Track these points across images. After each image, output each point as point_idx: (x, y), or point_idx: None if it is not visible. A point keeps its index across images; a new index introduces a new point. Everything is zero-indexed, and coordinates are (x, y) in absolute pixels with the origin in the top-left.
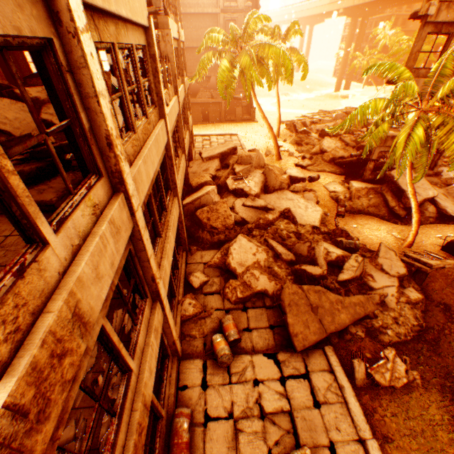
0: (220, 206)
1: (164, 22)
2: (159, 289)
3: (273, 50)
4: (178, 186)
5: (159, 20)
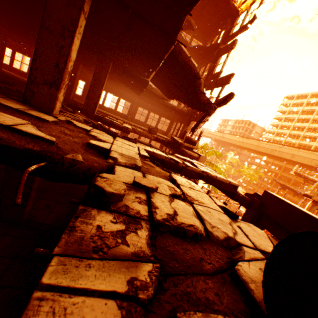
0: None
1: (203, 158)
2: None
3: (218, 169)
4: None
5: (201, 157)
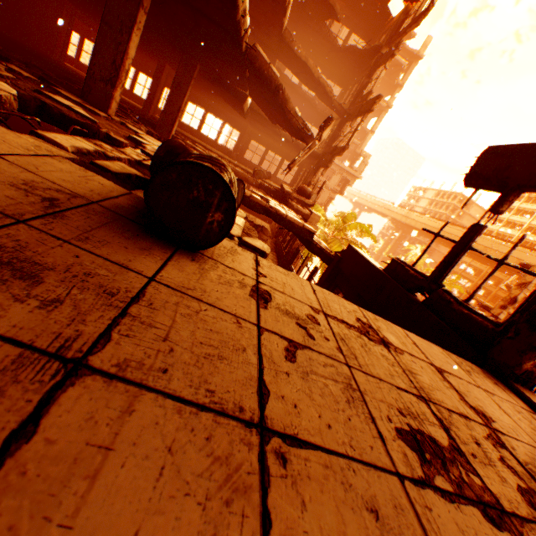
0: None
1: (315, 218)
2: None
3: None
4: None
5: (313, 215)
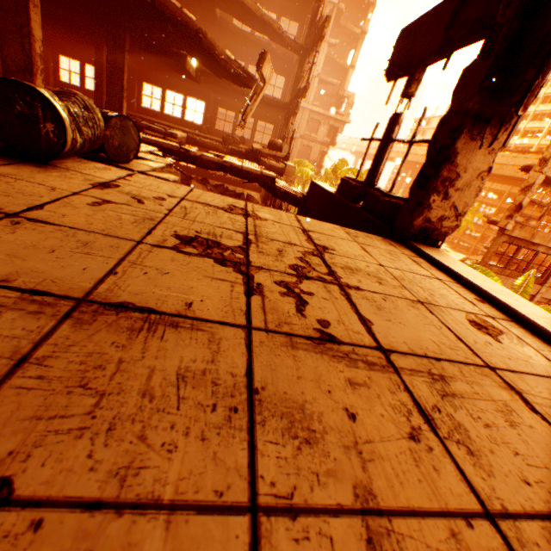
0: None
1: (291, 170)
2: None
3: None
4: None
5: (288, 167)
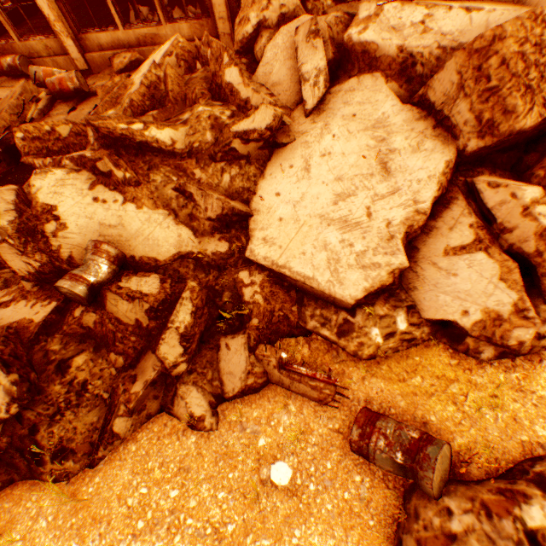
0: None
1: None
2: None
3: None
4: None
5: None
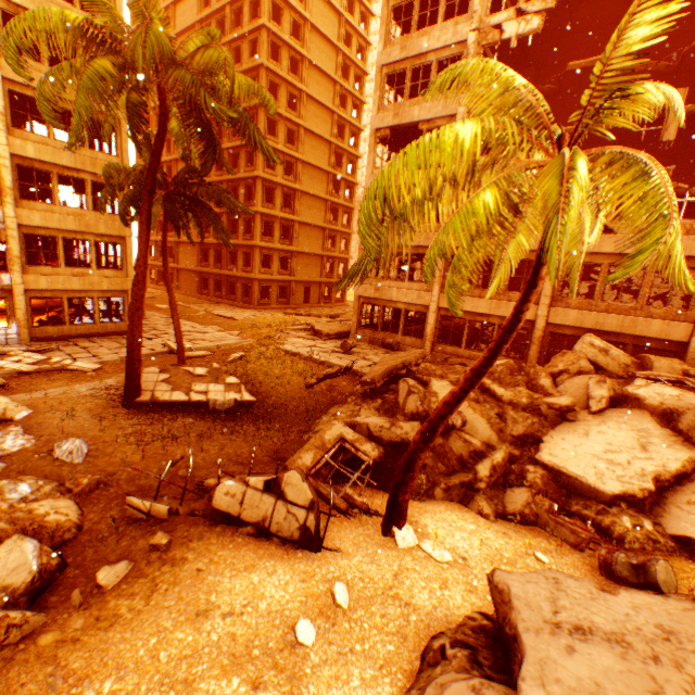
0: (569, 356)
1: None
2: (433, 286)
3: None
4: (547, 298)
5: None
